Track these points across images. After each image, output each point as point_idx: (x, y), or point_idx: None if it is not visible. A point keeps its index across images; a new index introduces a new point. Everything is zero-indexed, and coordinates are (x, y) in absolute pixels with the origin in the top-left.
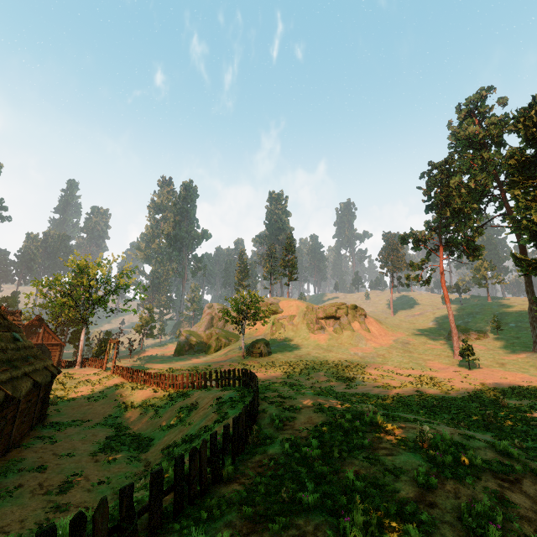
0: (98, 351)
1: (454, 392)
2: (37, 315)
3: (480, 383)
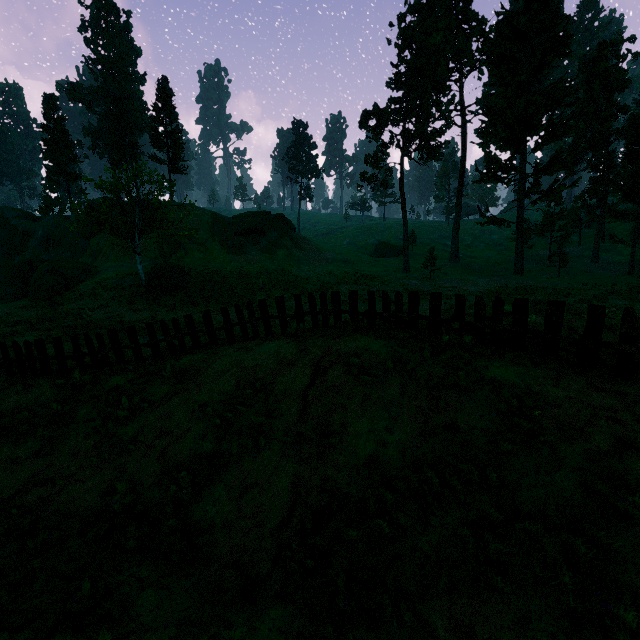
0: None
1: (468, 299)
2: None
3: (460, 290)
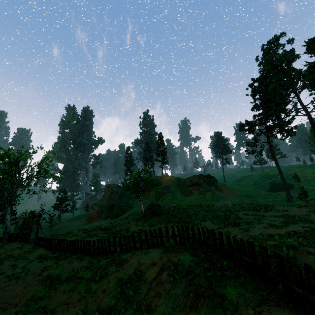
0: (22, 227)
1: None
2: None
3: None
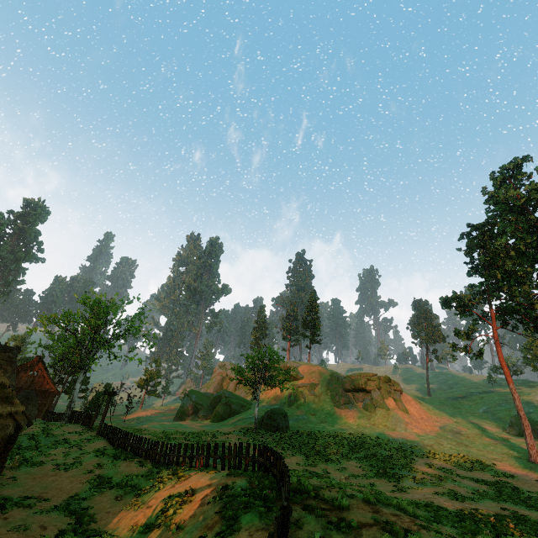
0: (90, 405)
1: None
2: (38, 355)
3: None
